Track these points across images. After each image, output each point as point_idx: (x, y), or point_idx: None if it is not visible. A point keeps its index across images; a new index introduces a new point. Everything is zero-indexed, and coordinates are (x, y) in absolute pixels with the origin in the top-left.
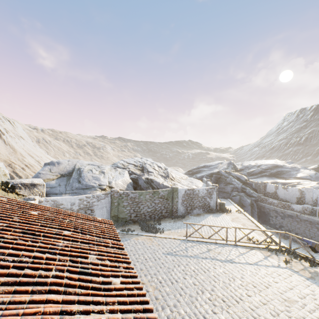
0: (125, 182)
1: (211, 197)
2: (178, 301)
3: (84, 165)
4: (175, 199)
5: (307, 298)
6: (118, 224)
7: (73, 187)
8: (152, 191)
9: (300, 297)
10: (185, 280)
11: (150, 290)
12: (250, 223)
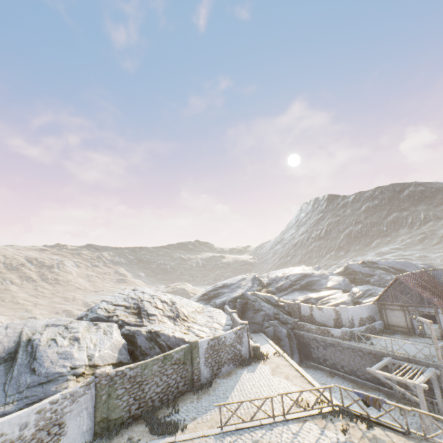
0: (115, 347)
1: (242, 341)
2: None
3: (38, 330)
4: (195, 360)
5: None
6: (109, 434)
7: (20, 385)
8: (161, 356)
9: None
10: None
11: None
12: (294, 371)
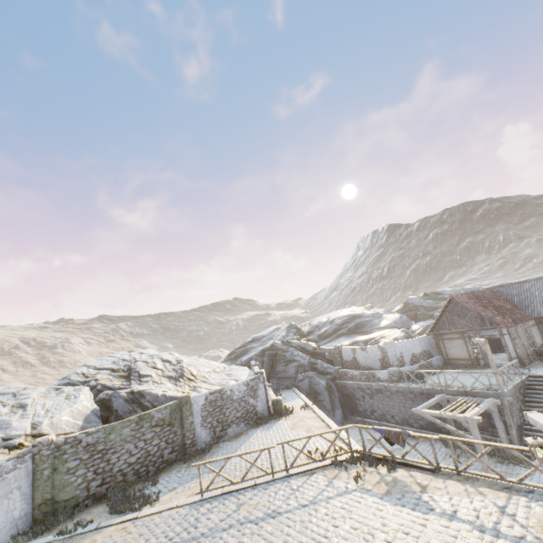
0: (79, 413)
1: (256, 394)
2: None
3: None
4: (187, 419)
5: (377, 536)
6: (55, 519)
7: None
8: (135, 416)
9: (367, 538)
10: None
11: None
12: (319, 422)
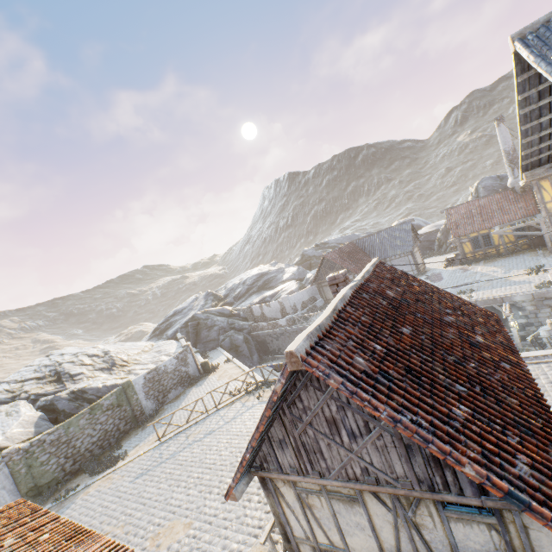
0: (28, 422)
1: (187, 363)
2: (153, 514)
3: None
4: (133, 398)
5: None
6: (44, 497)
7: None
8: (87, 409)
9: None
10: (160, 490)
11: (119, 532)
12: (238, 369)
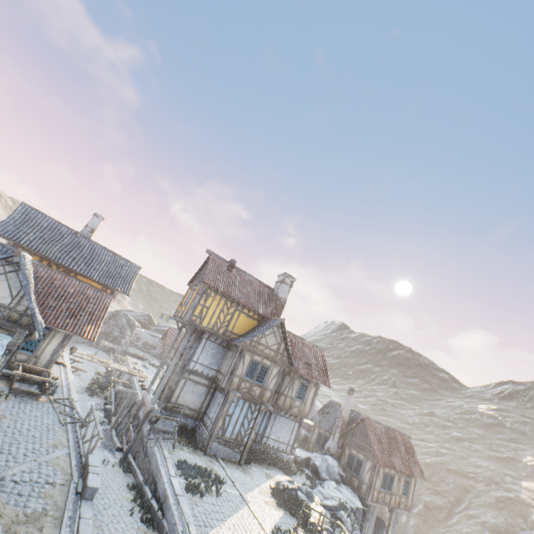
0: None
1: None
2: None
3: None
4: None
5: None
6: None
7: None
8: None
9: None
10: None
11: None
12: None
